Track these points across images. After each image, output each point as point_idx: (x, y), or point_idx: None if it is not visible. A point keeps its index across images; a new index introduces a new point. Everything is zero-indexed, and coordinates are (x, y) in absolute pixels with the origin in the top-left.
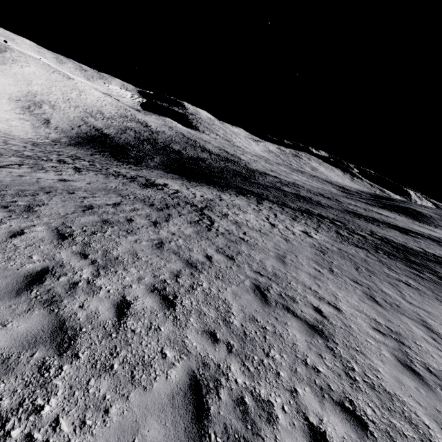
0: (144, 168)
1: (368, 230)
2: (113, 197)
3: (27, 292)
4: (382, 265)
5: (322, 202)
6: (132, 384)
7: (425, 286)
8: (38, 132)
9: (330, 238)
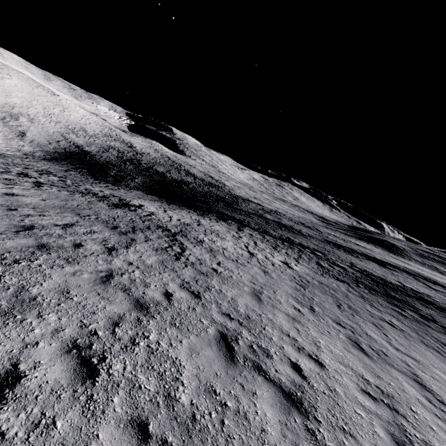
0: (123, 187)
1: (348, 261)
2: (68, 216)
3: None
4: (364, 301)
5: (303, 231)
6: None
7: (408, 326)
8: (9, 143)
9: (311, 270)
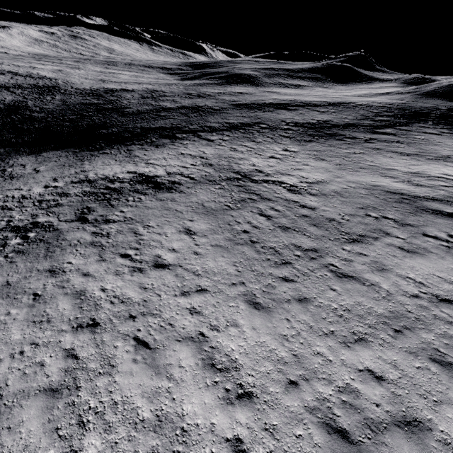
0: None
1: (279, 121)
2: (240, 214)
3: (420, 253)
4: (336, 148)
5: (209, 105)
6: None
7: (359, 149)
8: None
9: (295, 145)
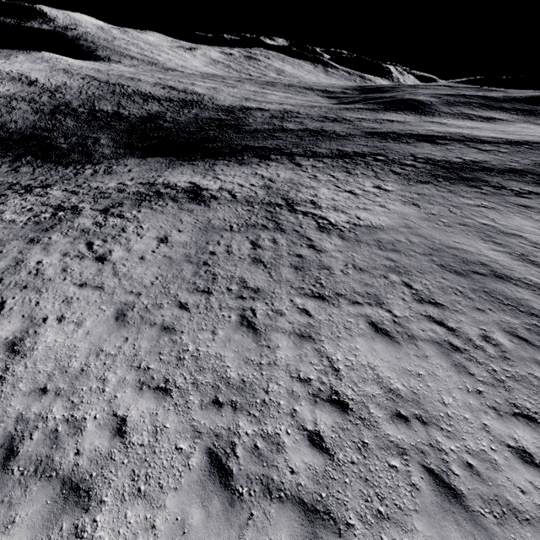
0: (107, 162)
1: (408, 154)
2: (232, 236)
3: (396, 339)
4: (455, 196)
5: (337, 130)
6: (496, 346)
7: (493, 202)
8: None
9: (398, 184)
